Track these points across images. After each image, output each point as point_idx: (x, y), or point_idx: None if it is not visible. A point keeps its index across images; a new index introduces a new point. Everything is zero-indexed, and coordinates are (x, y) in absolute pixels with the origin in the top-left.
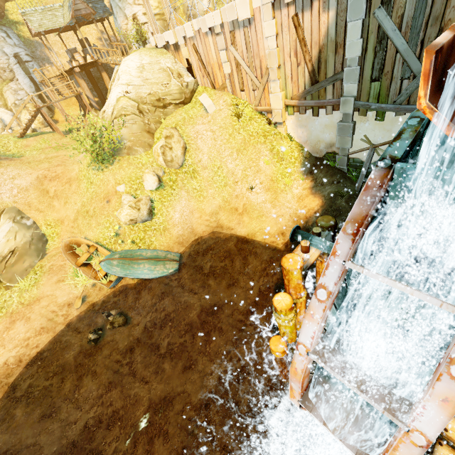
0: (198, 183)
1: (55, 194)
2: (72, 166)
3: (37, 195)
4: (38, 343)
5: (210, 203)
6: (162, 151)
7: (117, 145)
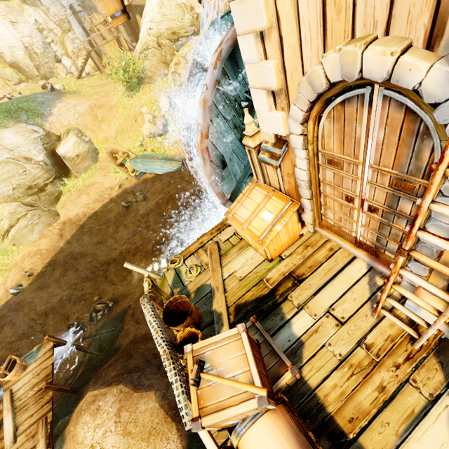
0: None
1: (102, 119)
2: (113, 97)
3: (90, 120)
4: (94, 207)
5: None
6: (173, 77)
7: (142, 75)
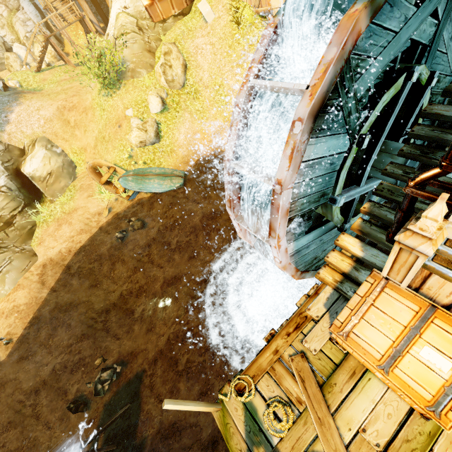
0: (201, 104)
1: (75, 124)
2: (86, 95)
3: (60, 126)
4: (80, 240)
5: (212, 124)
6: (162, 70)
7: (121, 68)
